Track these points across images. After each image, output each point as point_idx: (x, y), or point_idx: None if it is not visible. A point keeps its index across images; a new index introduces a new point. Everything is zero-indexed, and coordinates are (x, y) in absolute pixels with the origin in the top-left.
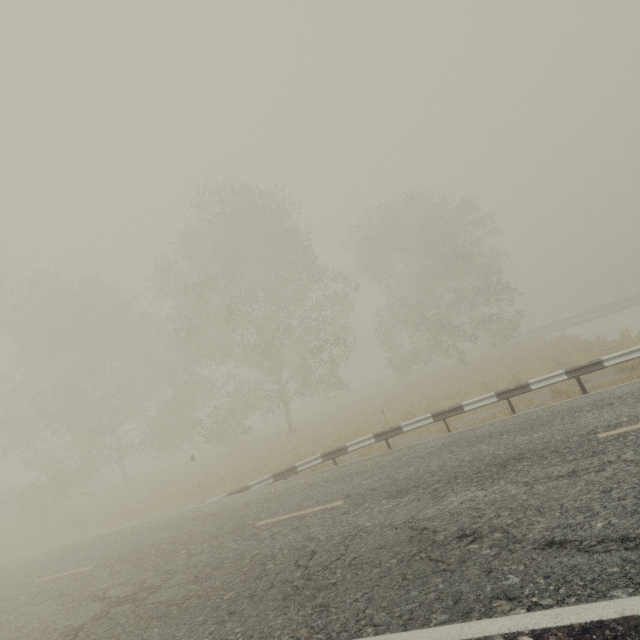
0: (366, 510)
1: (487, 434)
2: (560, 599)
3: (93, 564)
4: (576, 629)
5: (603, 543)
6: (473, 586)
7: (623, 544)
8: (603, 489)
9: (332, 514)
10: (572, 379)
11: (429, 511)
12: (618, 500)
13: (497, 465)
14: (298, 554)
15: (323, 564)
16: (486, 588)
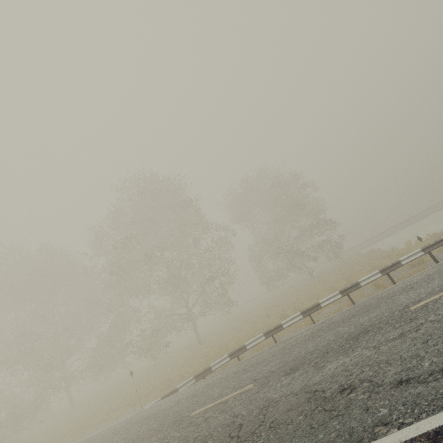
0: (271, 387)
1: (340, 320)
2: (416, 416)
3: None
4: (431, 434)
5: (432, 375)
6: (359, 421)
7: None
8: (422, 341)
9: (247, 395)
10: (384, 276)
11: (316, 378)
12: (433, 346)
13: (352, 339)
14: (229, 429)
15: (250, 431)
16: (368, 421)
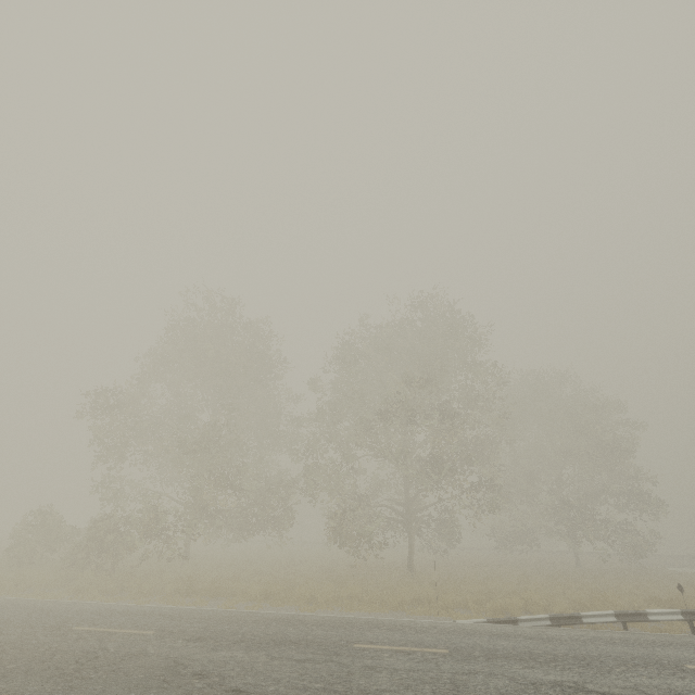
0: None
1: None
2: None
3: (441, 648)
4: None
5: None
6: None
7: None
8: None
9: None
10: None
11: None
12: None
13: None
14: None
15: None
16: None
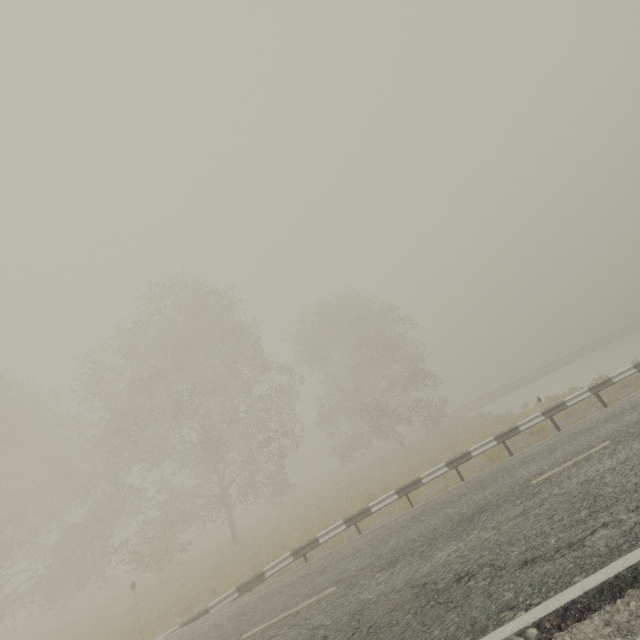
0: (363, 586)
1: (448, 500)
2: (544, 596)
3: None
4: (560, 611)
5: (559, 551)
6: (481, 610)
7: (571, 548)
8: (547, 517)
9: (329, 600)
10: (499, 446)
11: (424, 569)
12: (559, 521)
13: (466, 520)
14: None
15: None
16: (492, 607)
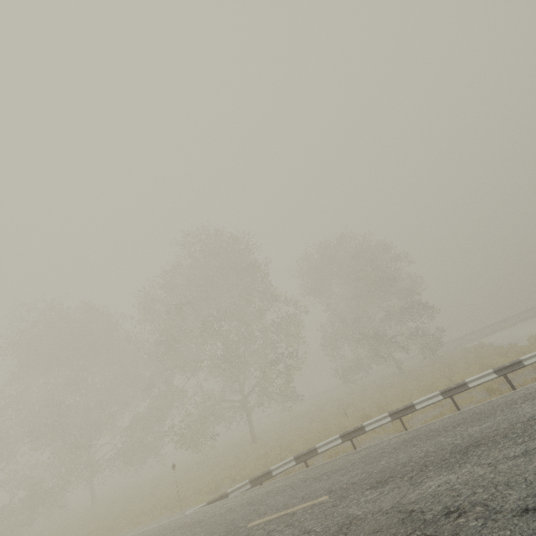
0: (353, 501)
1: (441, 428)
2: None
3: None
4: None
5: None
6: None
7: None
8: None
9: (321, 508)
10: (500, 378)
11: (412, 495)
12: None
13: (459, 452)
14: None
15: None
16: None
